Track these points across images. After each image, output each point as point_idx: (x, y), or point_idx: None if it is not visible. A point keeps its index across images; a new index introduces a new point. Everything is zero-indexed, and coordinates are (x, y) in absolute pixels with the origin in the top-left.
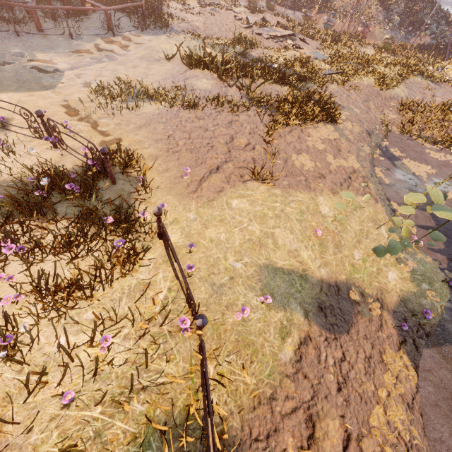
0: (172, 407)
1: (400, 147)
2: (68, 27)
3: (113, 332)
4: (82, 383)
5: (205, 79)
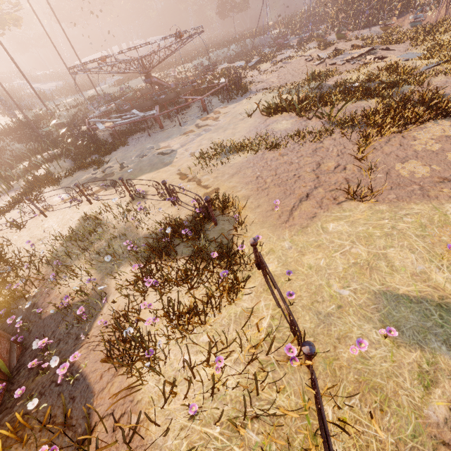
0: (288, 445)
1: None
2: (178, 120)
3: (224, 356)
4: (202, 400)
5: (284, 121)
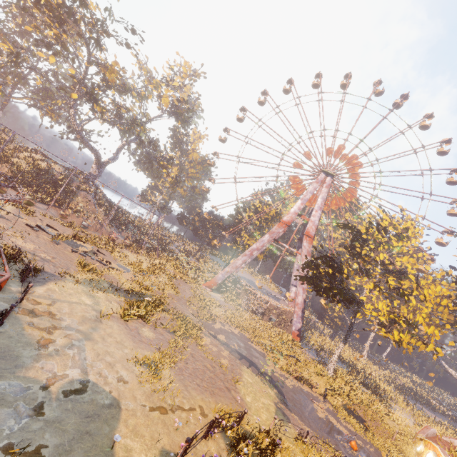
0: None
1: (209, 328)
2: (5, 318)
3: None
4: None
5: (142, 328)
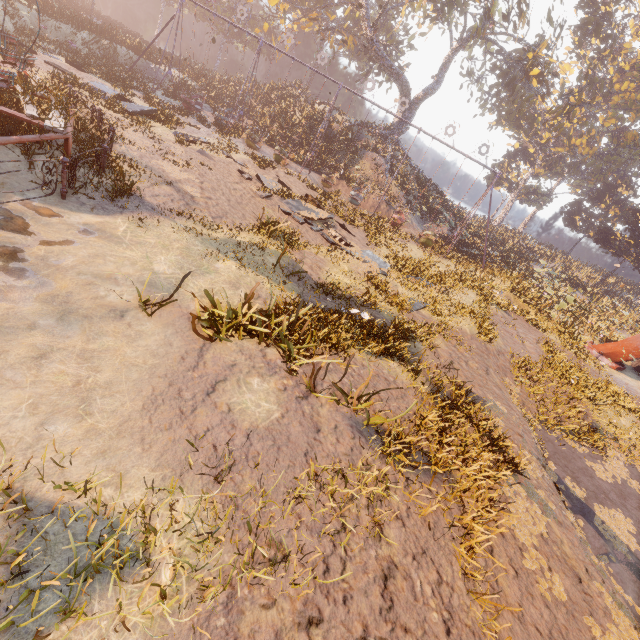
0: None
1: (566, 468)
2: None
3: None
4: None
5: (255, 376)
